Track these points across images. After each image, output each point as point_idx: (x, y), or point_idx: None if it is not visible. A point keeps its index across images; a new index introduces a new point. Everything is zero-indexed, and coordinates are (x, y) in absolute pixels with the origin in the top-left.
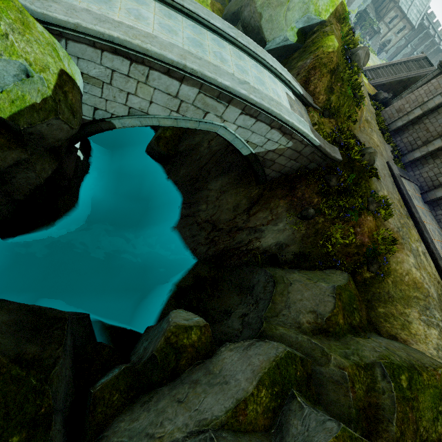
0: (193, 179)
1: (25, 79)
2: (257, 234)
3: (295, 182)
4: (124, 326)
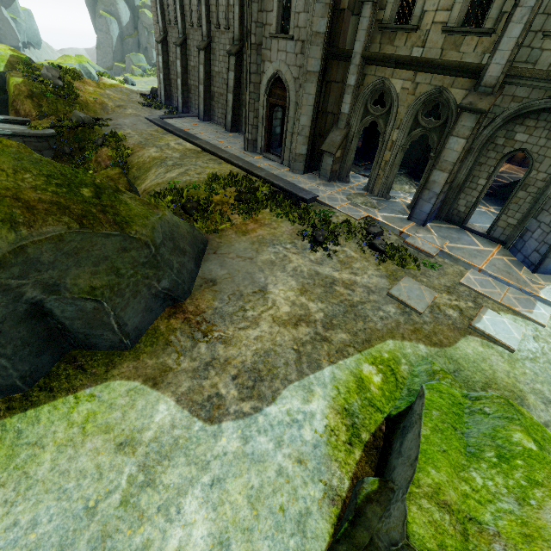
0: None
1: None
2: None
3: None
4: None
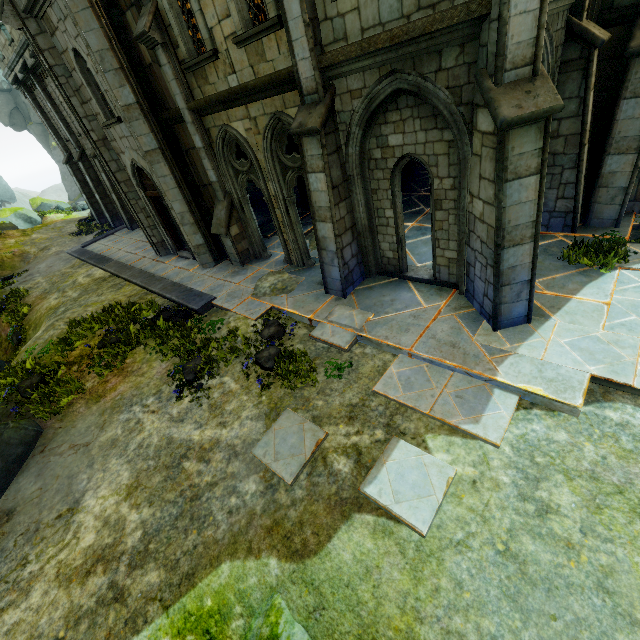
0: None
1: None
2: None
3: None
4: None
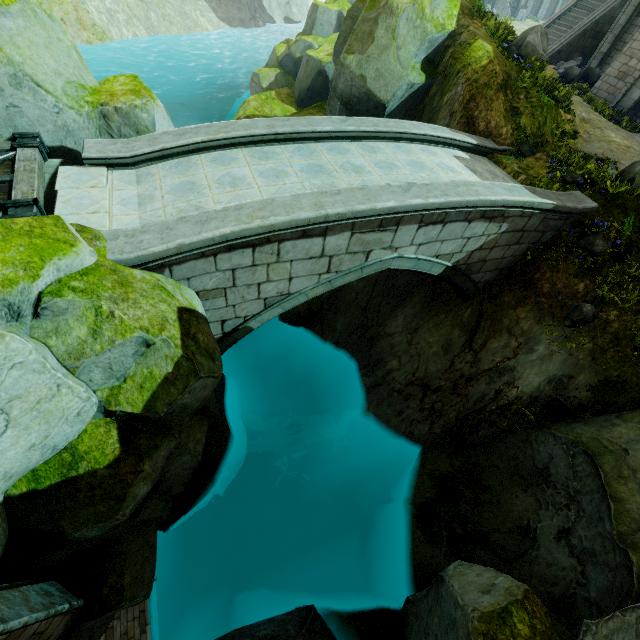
0: (358, 329)
1: (146, 351)
2: (506, 377)
3: (528, 272)
4: (368, 604)
